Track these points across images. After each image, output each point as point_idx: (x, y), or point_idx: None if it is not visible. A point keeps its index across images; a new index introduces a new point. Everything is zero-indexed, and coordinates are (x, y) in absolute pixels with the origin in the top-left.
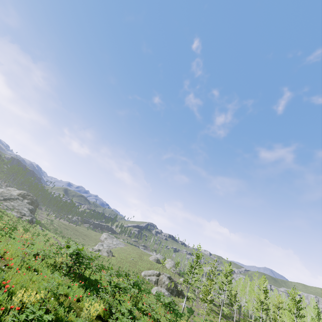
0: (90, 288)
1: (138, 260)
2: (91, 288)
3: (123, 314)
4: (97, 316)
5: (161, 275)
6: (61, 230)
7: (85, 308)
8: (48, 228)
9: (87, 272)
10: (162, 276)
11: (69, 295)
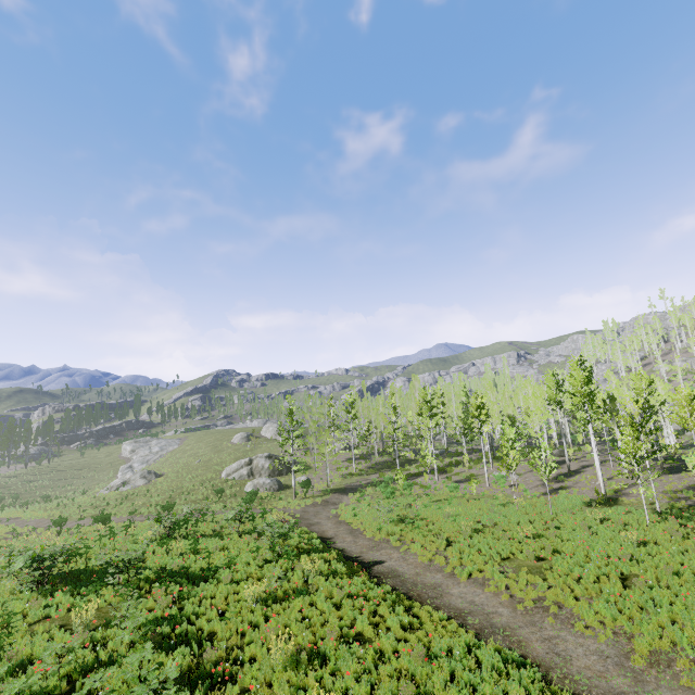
0: (90, 581)
1: (212, 456)
2: (88, 583)
3: (148, 581)
4: (106, 608)
5: (255, 460)
6: (13, 492)
7: (73, 618)
8: None
9: (79, 562)
10: (256, 462)
11: (51, 615)
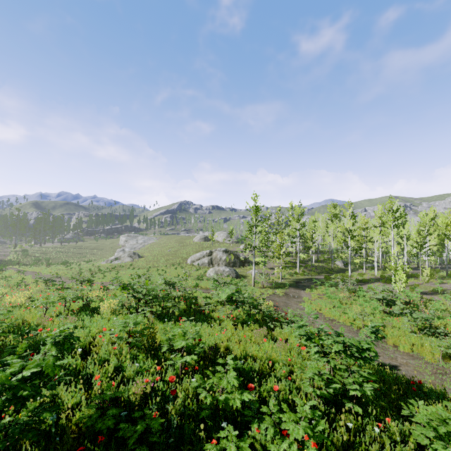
0: None
1: (179, 248)
2: None
3: None
4: None
5: (214, 253)
6: (49, 257)
7: None
8: (22, 262)
9: None
10: (215, 254)
11: None
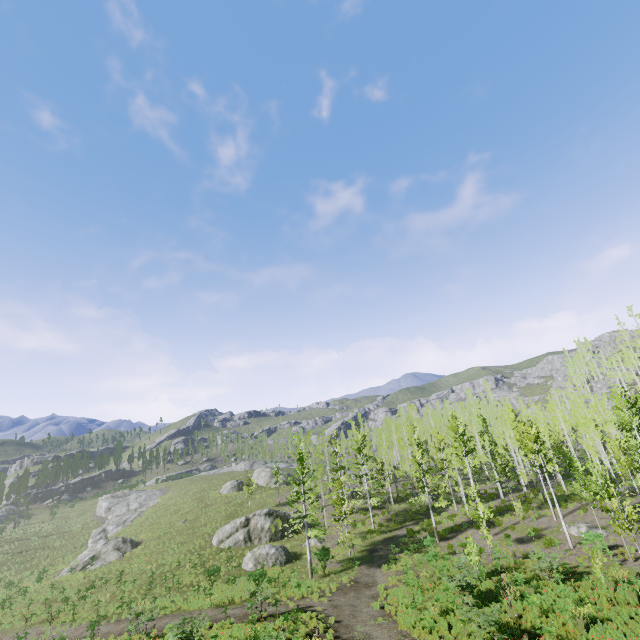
0: None
1: (199, 513)
2: None
3: None
4: None
5: (252, 520)
6: None
7: None
8: None
9: None
10: (254, 522)
11: None
